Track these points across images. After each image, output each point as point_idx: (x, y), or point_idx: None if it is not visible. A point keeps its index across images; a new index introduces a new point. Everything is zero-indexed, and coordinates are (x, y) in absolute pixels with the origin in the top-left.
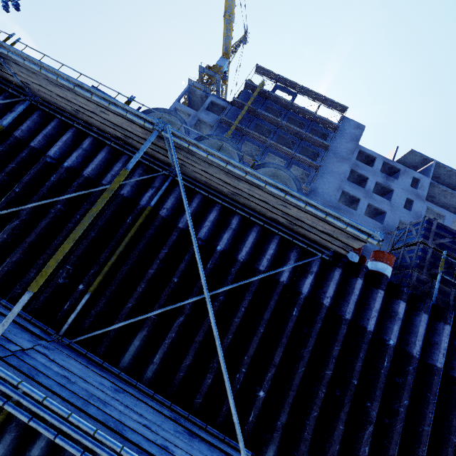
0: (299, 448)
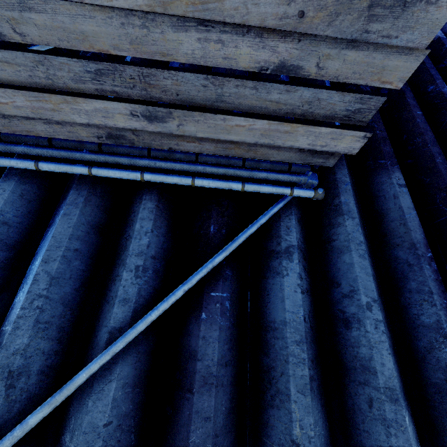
0: (382, 152)
